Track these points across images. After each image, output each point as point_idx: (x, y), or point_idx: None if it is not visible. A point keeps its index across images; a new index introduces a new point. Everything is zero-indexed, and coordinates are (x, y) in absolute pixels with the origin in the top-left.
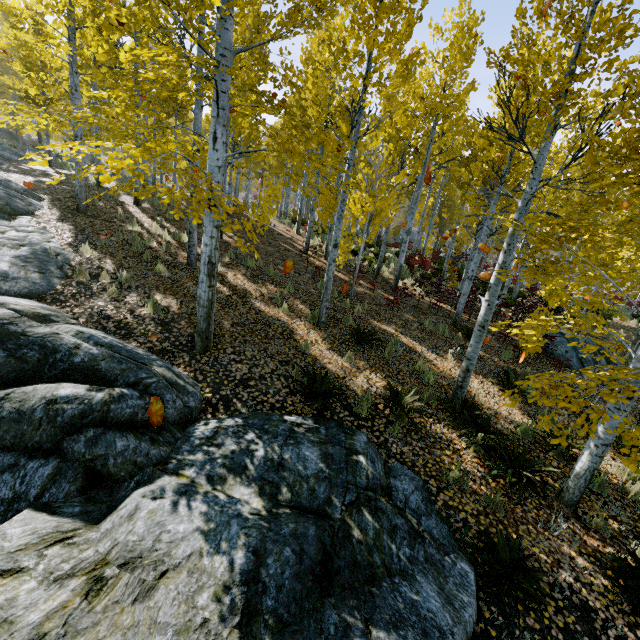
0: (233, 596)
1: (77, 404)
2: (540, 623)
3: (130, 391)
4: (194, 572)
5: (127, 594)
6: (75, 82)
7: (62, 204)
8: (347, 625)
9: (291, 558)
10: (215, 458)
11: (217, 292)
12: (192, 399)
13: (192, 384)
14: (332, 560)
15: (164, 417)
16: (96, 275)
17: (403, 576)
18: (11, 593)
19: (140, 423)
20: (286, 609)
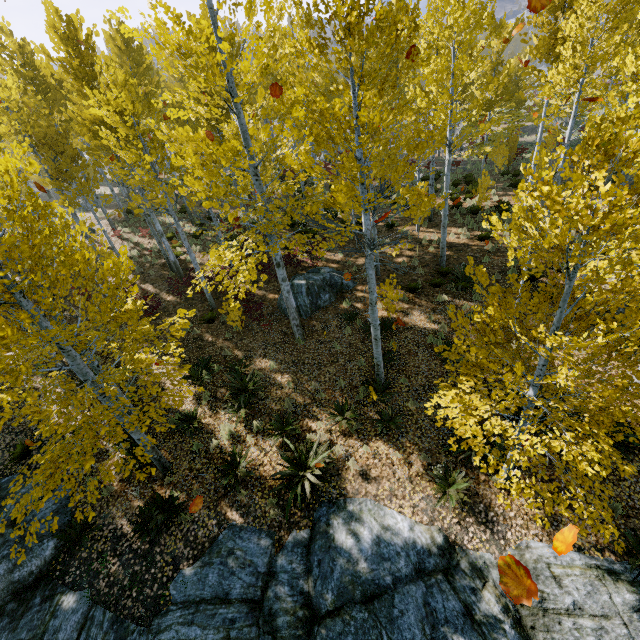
0: None
1: None
2: (89, 553)
3: None
4: None
5: None
6: None
7: None
8: None
9: None
10: None
11: None
12: None
13: None
14: None
15: None
16: None
17: None
18: None
19: None
20: None
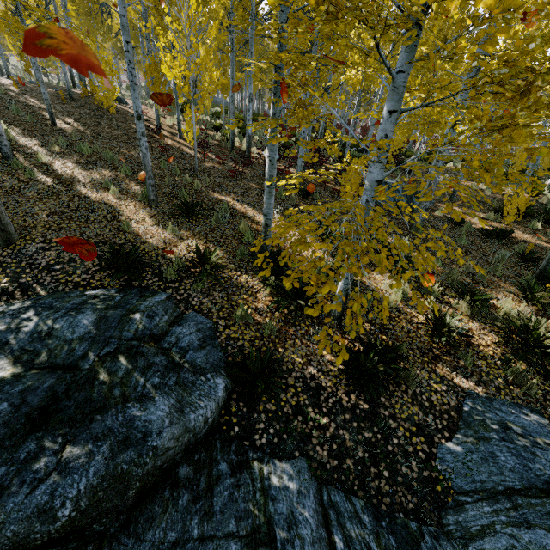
0: None
1: None
2: (277, 406)
3: None
4: None
5: None
6: None
7: None
8: (41, 450)
9: (5, 410)
10: None
11: (37, 184)
12: None
13: None
14: (59, 403)
15: None
16: None
17: (140, 400)
18: None
19: None
20: None
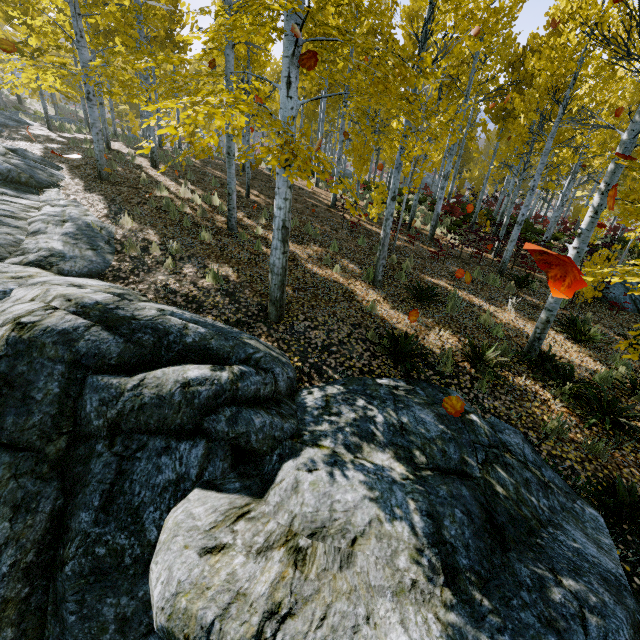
0: (428, 558)
1: (209, 385)
2: None
3: (246, 368)
4: (382, 538)
5: (330, 562)
6: (79, 26)
7: (82, 172)
8: (539, 576)
9: (464, 519)
10: (342, 427)
11: (267, 257)
12: (289, 370)
13: (281, 354)
14: (494, 517)
15: (278, 390)
16: (145, 248)
17: (553, 526)
18: (228, 568)
19: (262, 398)
20: (480, 566)
